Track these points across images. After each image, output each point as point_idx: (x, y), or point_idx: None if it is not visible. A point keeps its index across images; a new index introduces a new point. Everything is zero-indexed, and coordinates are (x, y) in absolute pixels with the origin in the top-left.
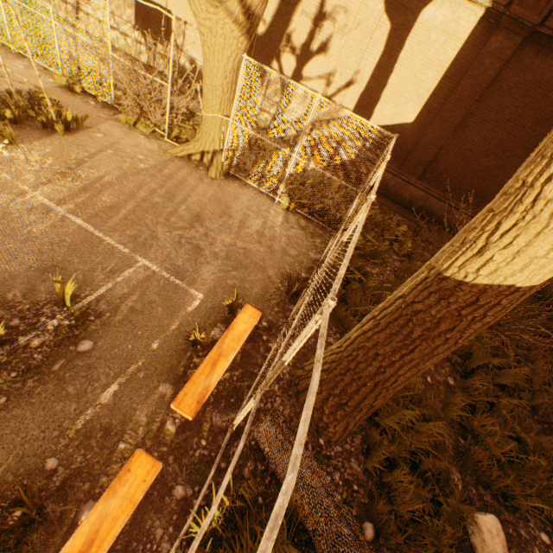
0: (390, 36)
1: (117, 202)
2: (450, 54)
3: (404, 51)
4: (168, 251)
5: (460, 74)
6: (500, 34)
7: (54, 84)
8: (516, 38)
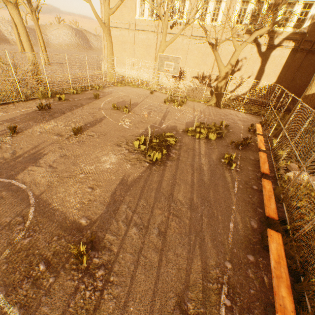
0: (262, 61)
1: (209, 114)
2: (283, 61)
3: (267, 64)
4: (227, 120)
5: (288, 66)
6: (298, 53)
7: (168, 95)
8: (304, 53)
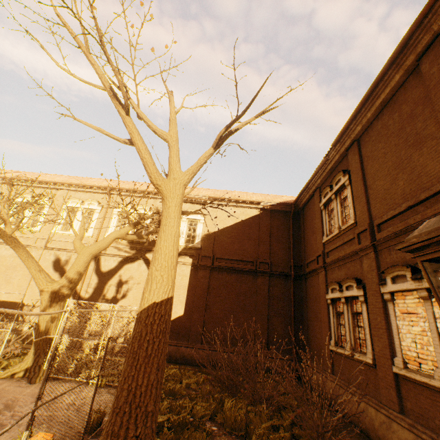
0: None
1: None
2: (186, 281)
3: None
4: None
5: (194, 287)
6: (201, 271)
7: None
8: (207, 270)
